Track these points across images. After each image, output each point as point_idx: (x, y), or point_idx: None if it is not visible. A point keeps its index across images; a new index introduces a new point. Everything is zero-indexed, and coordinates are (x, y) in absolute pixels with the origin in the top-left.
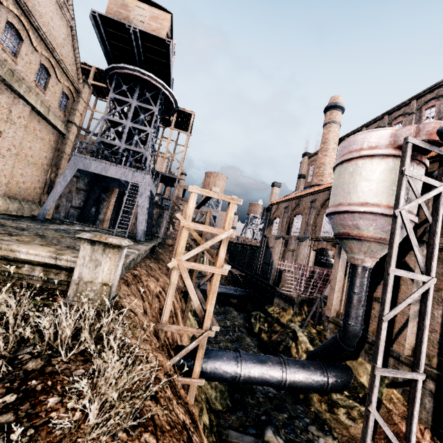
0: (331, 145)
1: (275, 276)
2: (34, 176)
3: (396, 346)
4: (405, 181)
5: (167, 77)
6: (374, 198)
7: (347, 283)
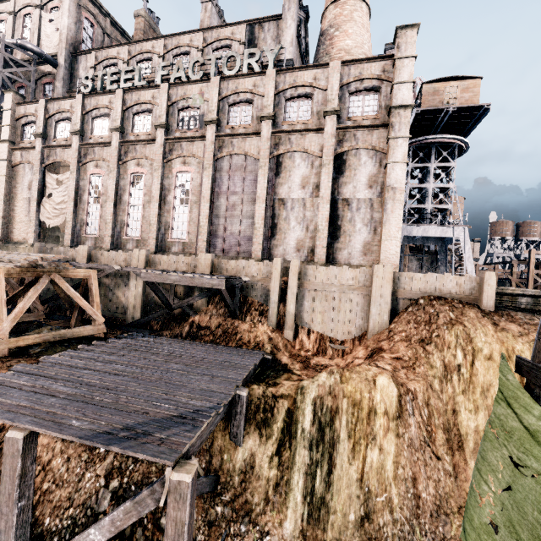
0: None
1: None
2: None
3: None
4: None
5: (465, 131)
6: None
7: None
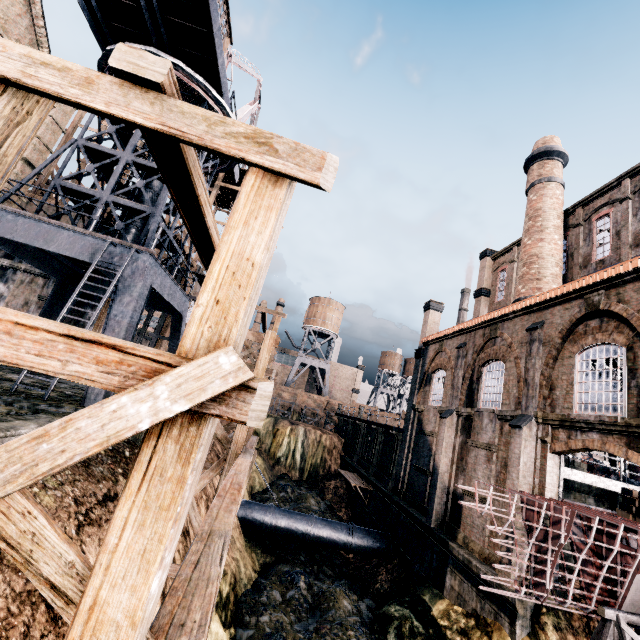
0: (551, 219)
1: (443, 507)
2: None
3: None
4: None
5: (215, 74)
6: None
7: None
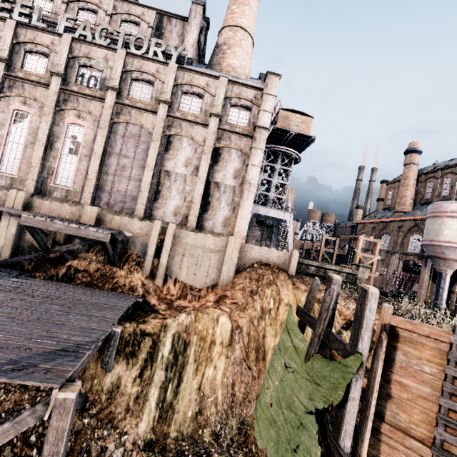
0: (411, 181)
1: None
2: None
3: None
4: None
5: (300, 149)
6: (453, 239)
7: (431, 283)
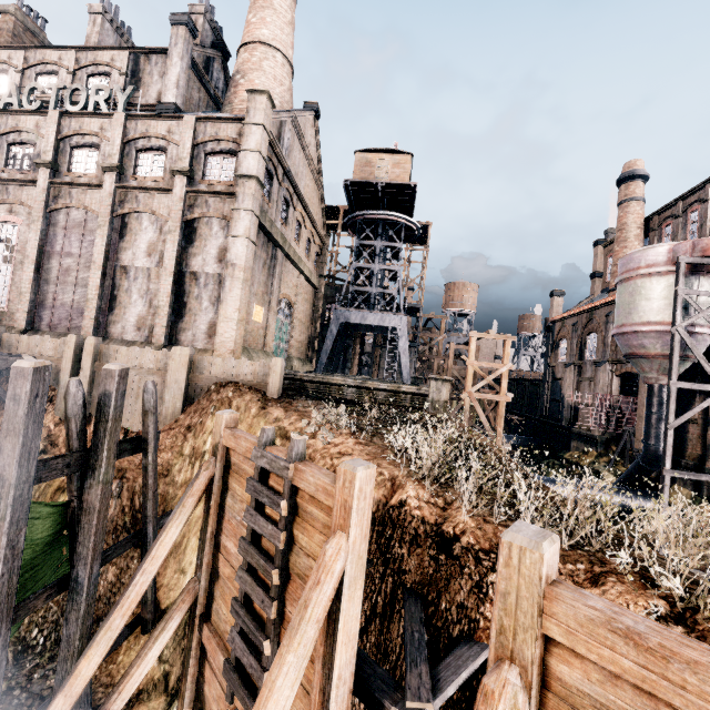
0: (632, 231)
1: (569, 415)
2: (304, 334)
3: (707, 463)
4: (681, 299)
5: (410, 210)
6: (656, 316)
7: None
